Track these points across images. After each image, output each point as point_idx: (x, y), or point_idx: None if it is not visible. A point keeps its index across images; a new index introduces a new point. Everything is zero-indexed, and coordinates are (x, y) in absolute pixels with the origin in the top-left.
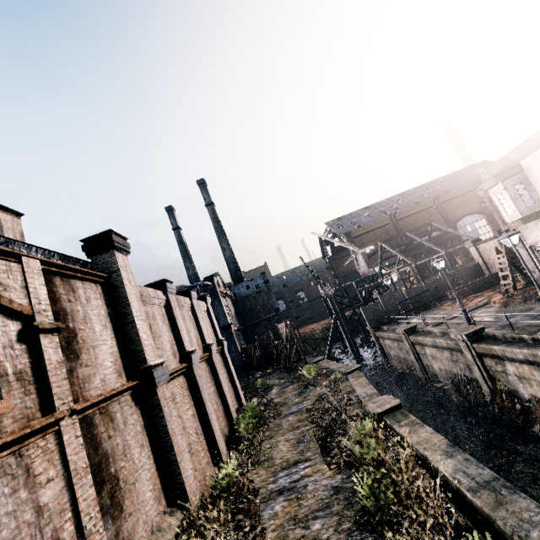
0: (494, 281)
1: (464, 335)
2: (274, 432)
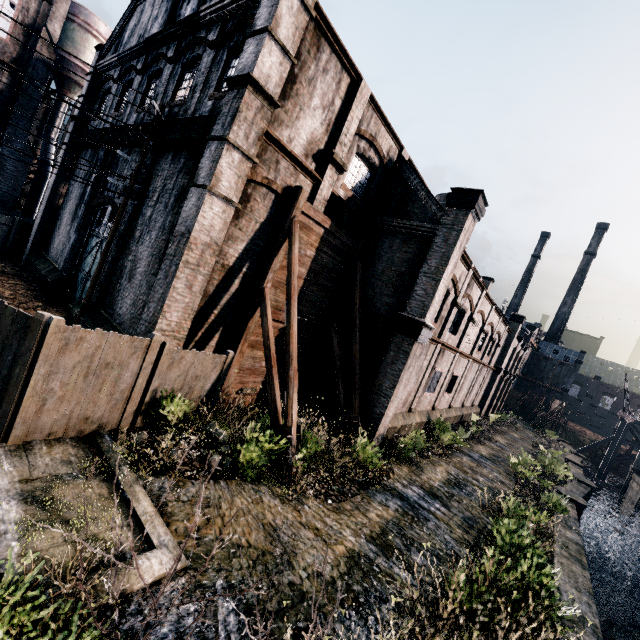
0: None
1: None
2: (511, 430)
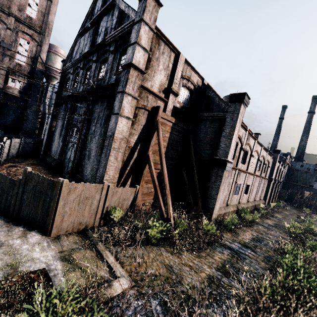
0: None
1: None
2: (284, 210)
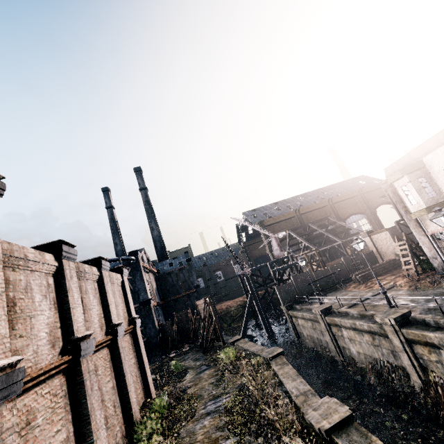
0: (390, 267)
1: (393, 319)
2: None
